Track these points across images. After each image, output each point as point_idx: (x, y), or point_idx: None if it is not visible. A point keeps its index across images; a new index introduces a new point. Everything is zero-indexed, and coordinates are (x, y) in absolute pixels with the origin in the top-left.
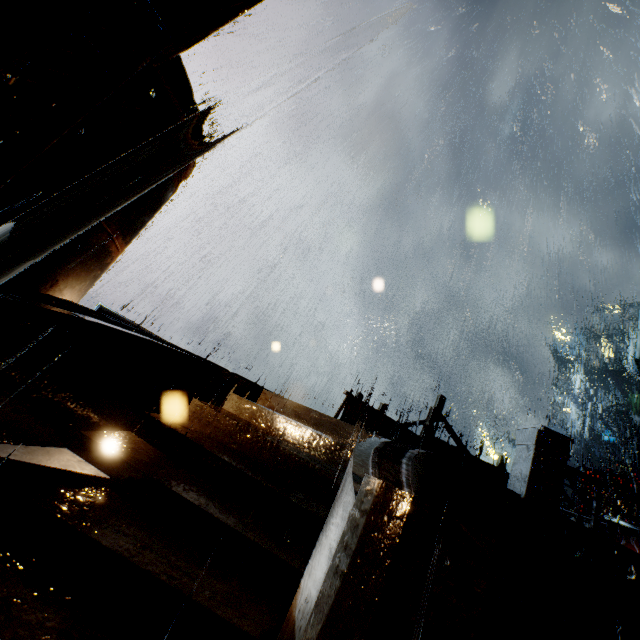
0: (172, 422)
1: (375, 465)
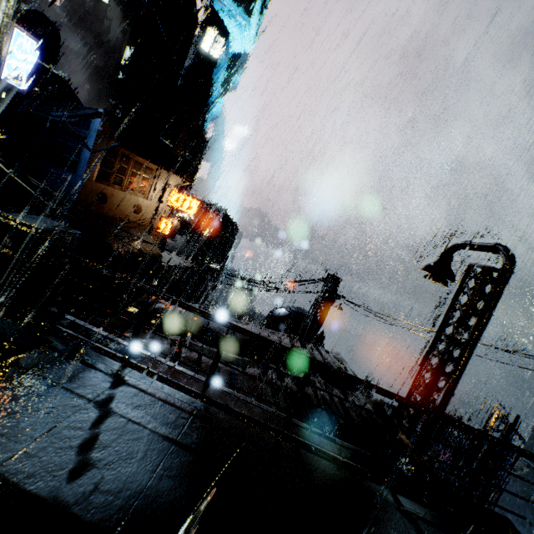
0: None
1: None
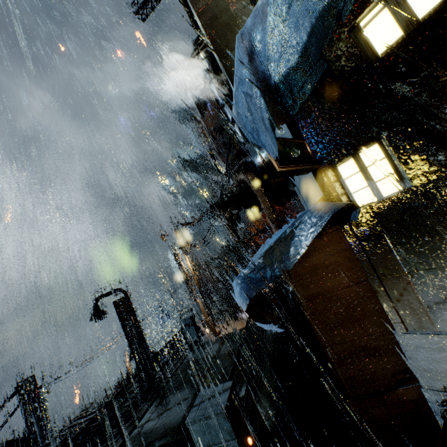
0: None
1: None
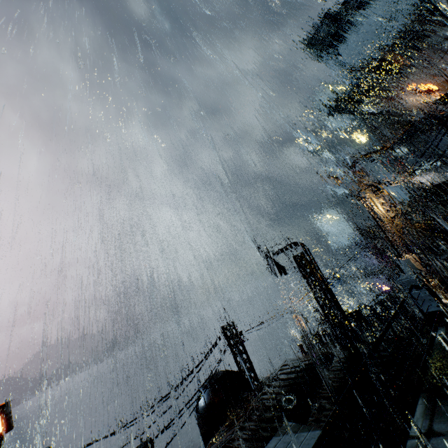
0: None
1: None
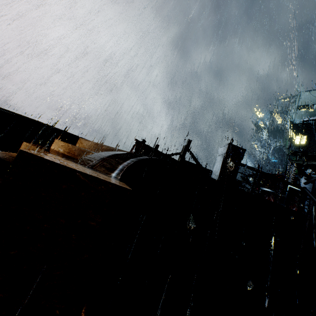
0: (2, 154)
1: (100, 159)
